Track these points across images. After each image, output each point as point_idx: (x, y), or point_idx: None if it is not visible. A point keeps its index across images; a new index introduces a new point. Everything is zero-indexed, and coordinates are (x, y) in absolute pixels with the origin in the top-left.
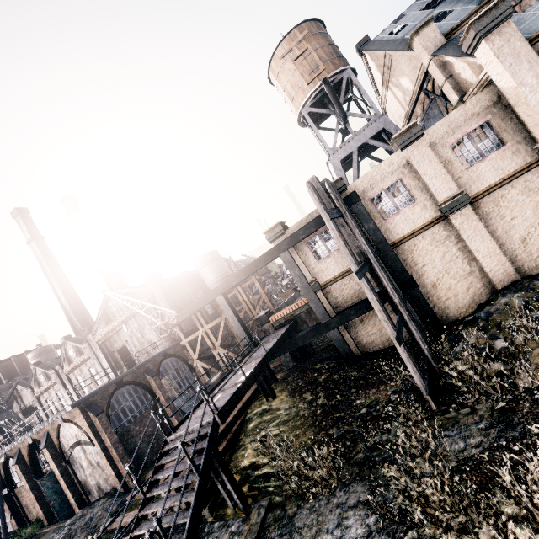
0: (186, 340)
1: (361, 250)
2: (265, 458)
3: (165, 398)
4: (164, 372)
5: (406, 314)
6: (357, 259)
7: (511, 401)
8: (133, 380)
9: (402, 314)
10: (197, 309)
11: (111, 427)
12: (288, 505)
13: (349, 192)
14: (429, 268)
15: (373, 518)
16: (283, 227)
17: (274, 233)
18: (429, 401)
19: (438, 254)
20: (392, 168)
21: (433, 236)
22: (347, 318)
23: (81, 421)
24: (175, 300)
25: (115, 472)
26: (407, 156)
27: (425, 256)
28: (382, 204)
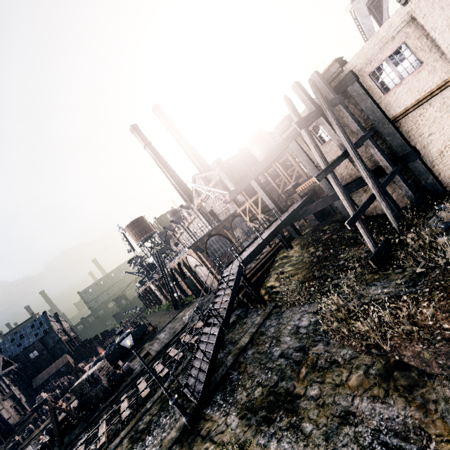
0: (239, 210)
1: (341, 143)
2: (278, 283)
3: (237, 243)
4: (235, 227)
5: (378, 196)
6: (326, 160)
7: (431, 268)
8: (217, 233)
9: (373, 196)
10: (240, 191)
11: (209, 259)
12: (283, 307)
13: (345, 73)
14: (437, 136)
15: (314, 319)
16: (289, 121)
17: (282, 127)
18: (371, 263)
19: (448, 121)
20: (392, 32)
21: (443, 101)
22: (349, 191)
23: (194, 255)
24: (235, 177)
25: (217, 280)
26: (411, 11)
27: (432, 125)
28: (383, 76)
